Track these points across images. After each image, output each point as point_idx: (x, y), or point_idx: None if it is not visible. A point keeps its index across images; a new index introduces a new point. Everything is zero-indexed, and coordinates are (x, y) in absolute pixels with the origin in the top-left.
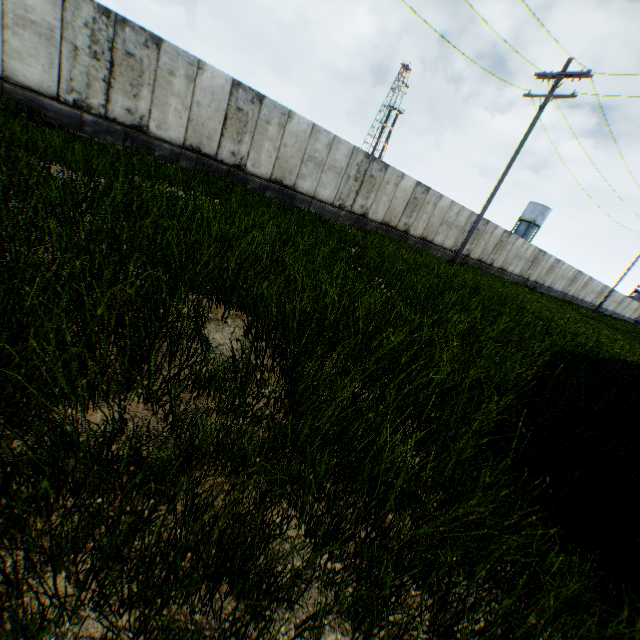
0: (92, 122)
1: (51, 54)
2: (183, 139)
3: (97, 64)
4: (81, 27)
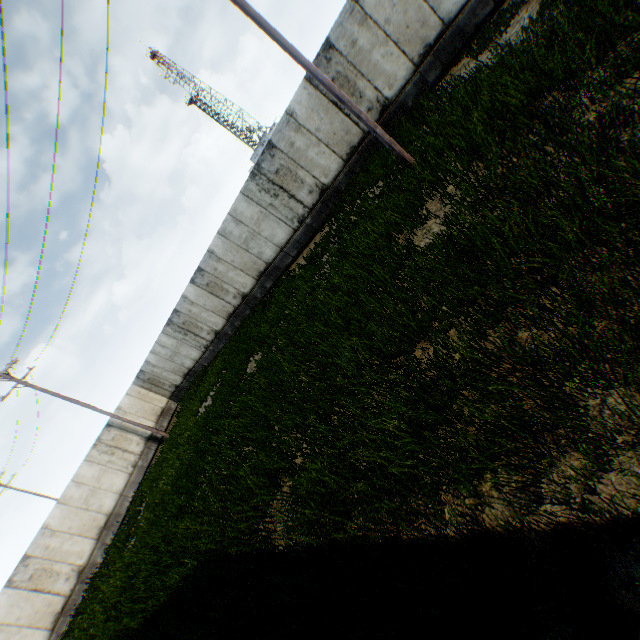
0: (213, 348)
1: (187, 346)
2: (223, 319)
3: (189, 335)
4: (175, 334)
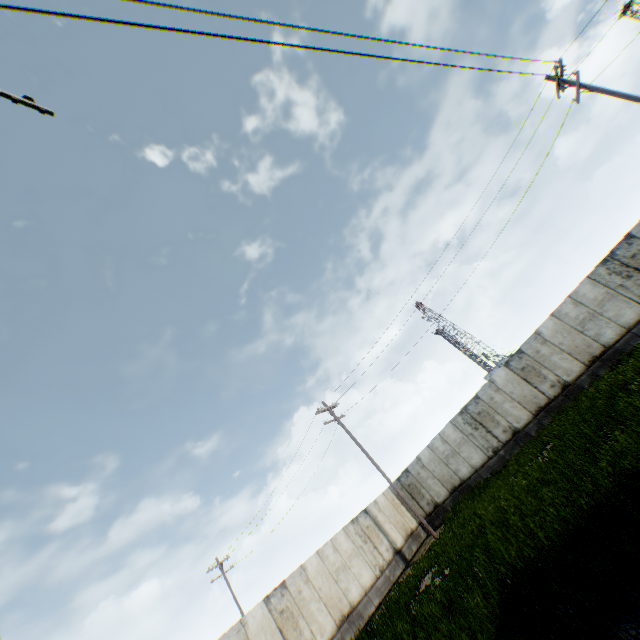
0: (503, 453)
1: (471, 445)
2: (529, 413)
3: (479, 430)
4: (464, 426)
